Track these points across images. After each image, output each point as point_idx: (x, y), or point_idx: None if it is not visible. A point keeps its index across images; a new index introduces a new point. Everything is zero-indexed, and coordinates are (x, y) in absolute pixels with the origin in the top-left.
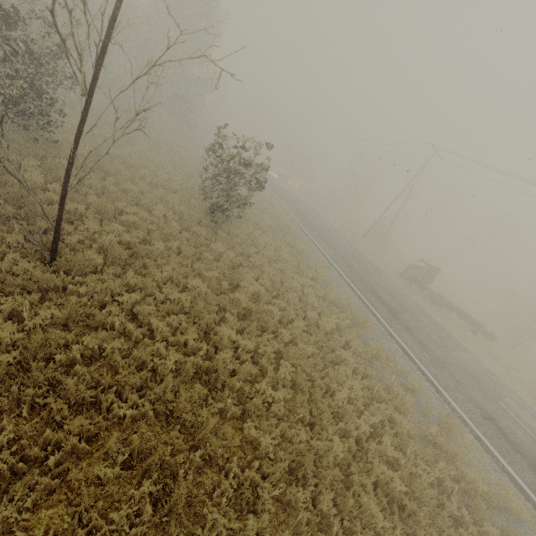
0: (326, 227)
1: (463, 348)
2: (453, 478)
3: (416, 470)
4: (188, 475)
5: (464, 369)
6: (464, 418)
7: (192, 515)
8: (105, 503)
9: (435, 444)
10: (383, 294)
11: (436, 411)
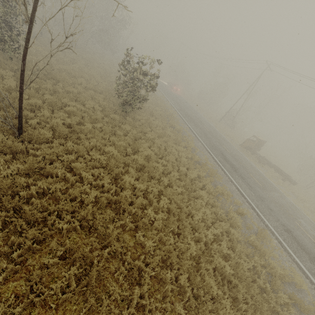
0: (196, 115)
1: (276, 189)
2: (262, 265)
3: (240, 261)
4: (101, 262)
5: (275, 202)
6: (272, 230)
7: (102, 285)
8: (49, 279)
9: (253, 245)
10: (228, 157)
11: (256, 226)
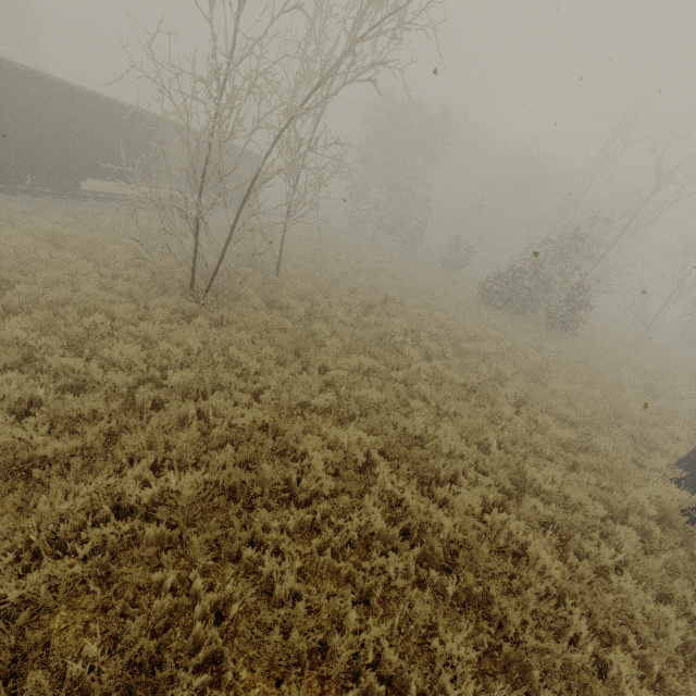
0: None
1: None
2: None
3: None
4: None
5: None
6: None
7: None
8: None
9: None
10: None
11: None
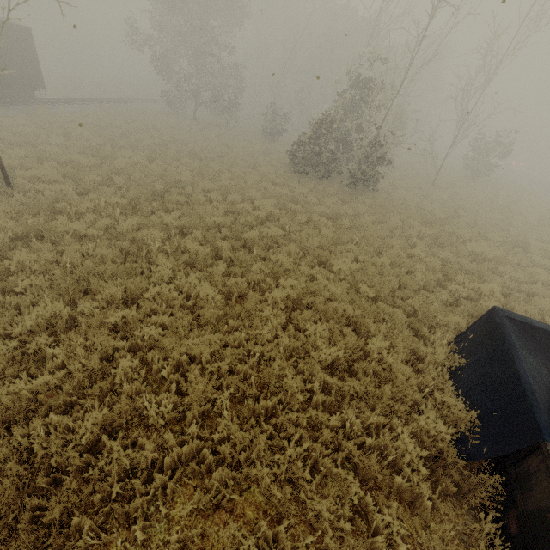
0: None
1: None
2: None
3: None
4: None
5: None
6: None
7: None
8: None
9: None
10: None
11: None
